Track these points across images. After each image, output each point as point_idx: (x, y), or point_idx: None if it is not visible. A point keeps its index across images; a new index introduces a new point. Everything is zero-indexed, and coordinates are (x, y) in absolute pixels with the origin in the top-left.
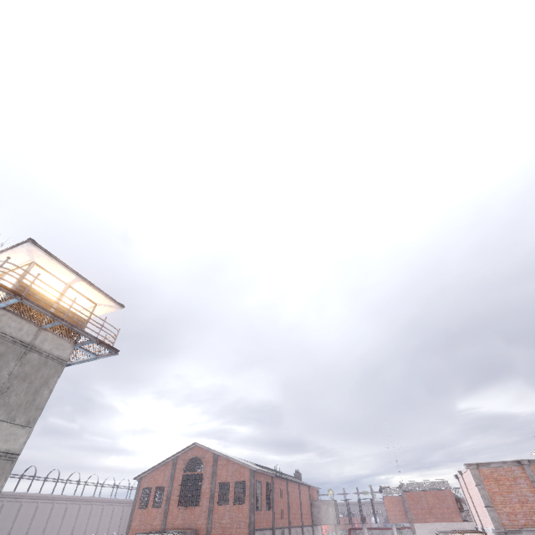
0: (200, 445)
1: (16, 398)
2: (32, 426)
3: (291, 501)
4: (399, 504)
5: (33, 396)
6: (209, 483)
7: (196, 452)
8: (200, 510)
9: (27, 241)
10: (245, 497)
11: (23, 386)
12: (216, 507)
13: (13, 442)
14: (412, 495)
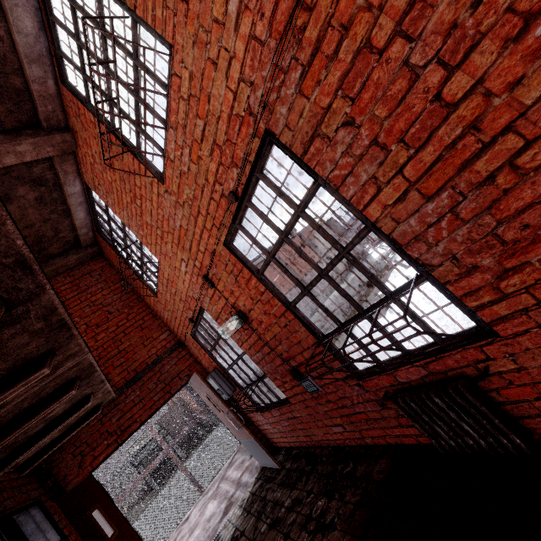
0: None
1: None
2: None
3: None
4: None
5: None
6: None
7: None
8: None
9: None
10: None
11: None
12: None
13: None
14: None
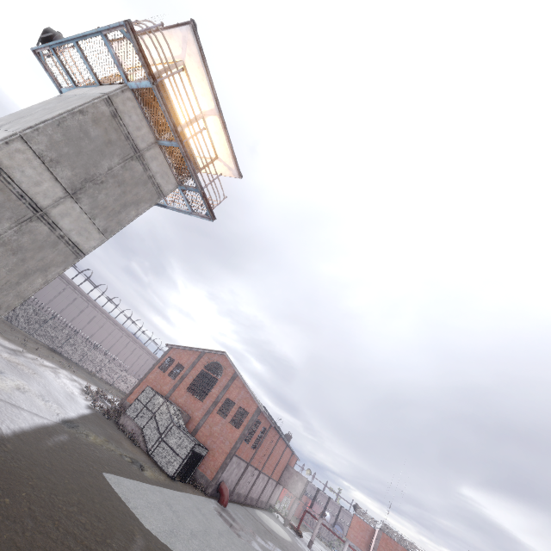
0: (227, 357)
1: (105, 198)
2: (107, 237)
3: (273, 453)
4: (366, 532)
5: (120, 208)
6: (219, 391)
7: (221, 360)
8: (201, 405)
9: (188, 22)
10: (241, 425)
11: (116, 191)
12: (214, 414)
13: (85, 240)
14: (389, 540)
